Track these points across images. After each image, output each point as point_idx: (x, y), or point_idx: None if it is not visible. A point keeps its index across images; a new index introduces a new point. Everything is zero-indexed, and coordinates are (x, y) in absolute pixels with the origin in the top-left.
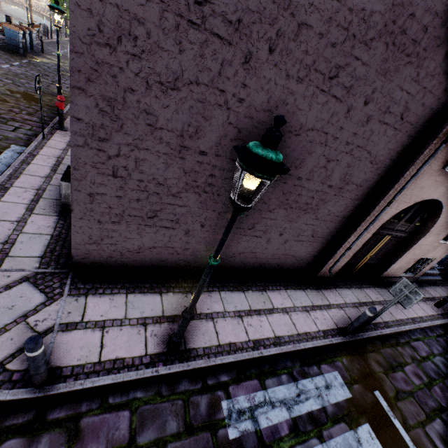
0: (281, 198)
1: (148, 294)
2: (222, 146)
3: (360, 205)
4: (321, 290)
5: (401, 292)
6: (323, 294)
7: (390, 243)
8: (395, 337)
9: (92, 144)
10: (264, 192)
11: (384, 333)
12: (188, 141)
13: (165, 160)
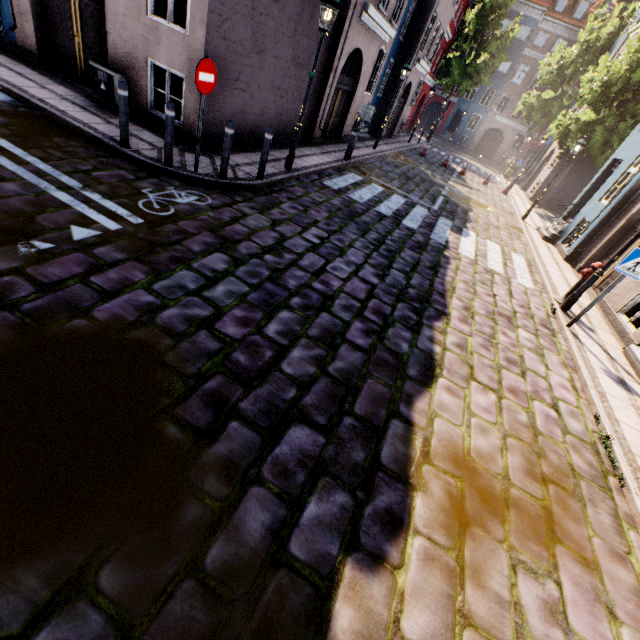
0: (292, 55)
1: (248, 153)
2: (269, 7)
3: (326, 59)
4: (319, 146)
5: (364, 113)
6: (322, 148)
7: (341, 101)
8: (365, 162)
9: (217, 10)
10: (286, 49)
11: (360, 159)
12: (255, 4)
13: (245, 22)
